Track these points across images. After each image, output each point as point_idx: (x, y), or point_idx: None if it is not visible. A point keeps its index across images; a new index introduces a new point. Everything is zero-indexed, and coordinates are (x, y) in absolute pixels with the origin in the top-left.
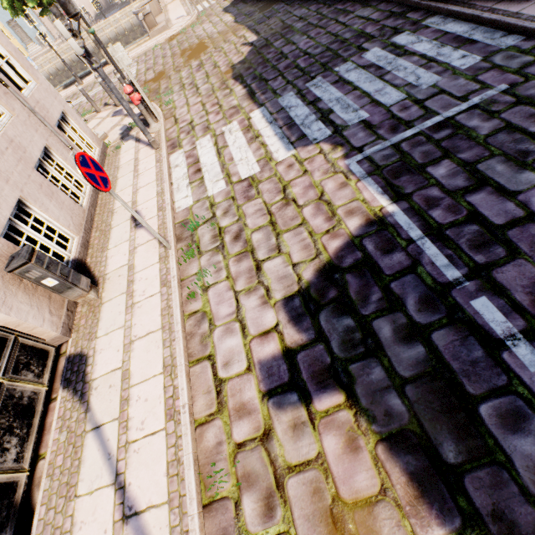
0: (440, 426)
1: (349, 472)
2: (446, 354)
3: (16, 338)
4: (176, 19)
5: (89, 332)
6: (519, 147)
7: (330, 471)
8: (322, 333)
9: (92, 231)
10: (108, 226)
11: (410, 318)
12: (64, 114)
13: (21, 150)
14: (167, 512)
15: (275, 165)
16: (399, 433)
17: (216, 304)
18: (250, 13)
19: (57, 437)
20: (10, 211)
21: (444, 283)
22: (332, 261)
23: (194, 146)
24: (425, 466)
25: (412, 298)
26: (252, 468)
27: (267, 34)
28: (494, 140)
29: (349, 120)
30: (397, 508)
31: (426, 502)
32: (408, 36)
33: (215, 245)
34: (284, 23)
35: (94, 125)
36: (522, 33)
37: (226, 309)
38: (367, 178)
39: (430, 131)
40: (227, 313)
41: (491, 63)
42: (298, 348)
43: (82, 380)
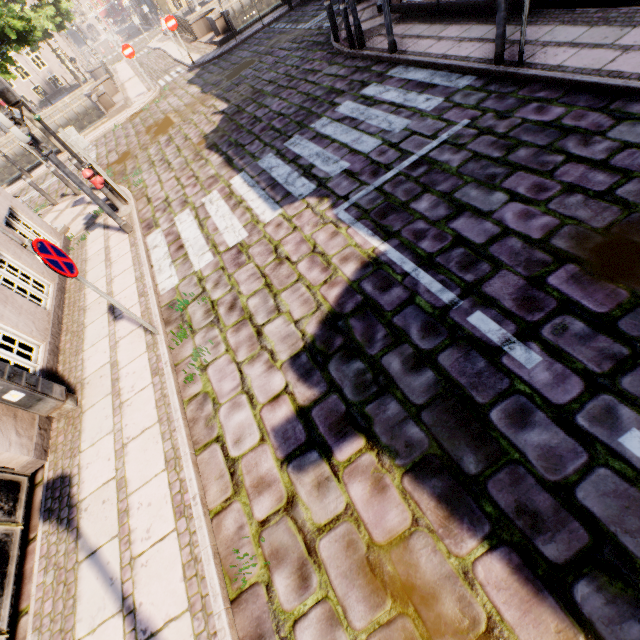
0: (459, 442)
1: (380, 514)
2: (453, 372)
3: None
4: (137, 97)
5: (71, 448)
6: (487, 172)
7: (361, 519)
8: (333, 383)
9: (61, 335)
10: (81, 326)
11: (416, 347)
12: (13, 209)
13: None
14: (189, 620)
15: (263, 227)
16: (421, 460)
17: (219, 381)
18: (217, 83)
19: (42, 581)
20: None
21: (441, 307)
22: (333, 309)
23: (173, 223)
24: (450, 485)
25: (415, 328)
26: (280, 542)
27: (237, 101)
28: (465, 170)
29: (331, 172)
30: (431, 534)
31: (457, 519)
32: (375, 87)
33: (209, 320)
34: (254, 88)
35: (50, 220)
36: (474, 74)
37: (229, 384)
38: (356, 223)
39: (408, 170)
40: (232, 388)
41: (452, 102)
42: (312, 404)
43: (67, 505)
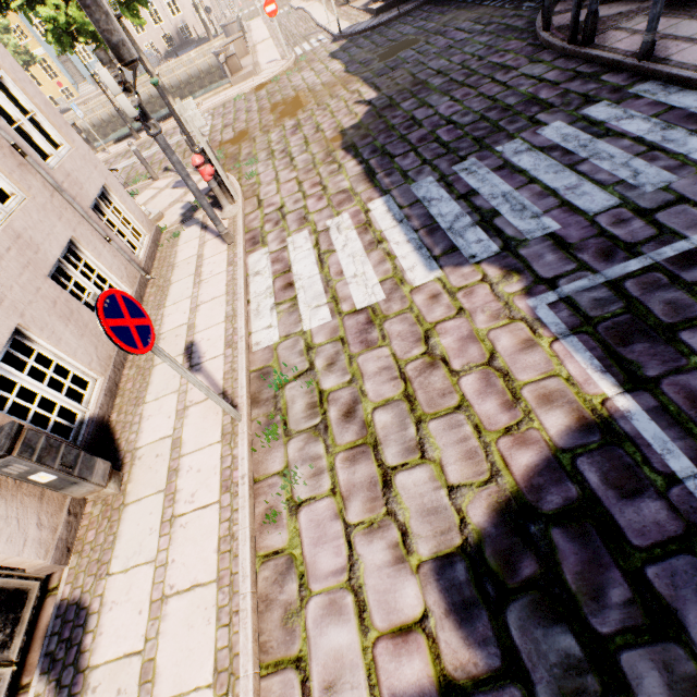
0: None
1: None
2: None
3: None
4: (267, 63)
5: (98, 559)
6: None
7: None
8: (515, 659)
9: (125, 365)
10: (149, 362)
11: None
12: (106, 188)
13: (31, 249)
14: None
15: (409, 291)
16: None
17: (313, 544)
18: (366, 61)
19: None
20: None
21: None
22: (521, 493)
23: (284, 245)
24: None
25: None
26: None
27: (390, 91)
28: None
29: (526, 231)
30: None
31: None
32: (608, 108)
33: (312, 422)
34: (415, 78)
35: (147, 198)
36: None
37: (329, 559)
38: (570, 337)
39: (673, 266)
40: (332, 569)
41: None
42: (470, 684)
43: (73, 664)
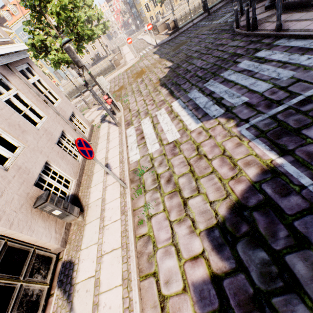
0: None
1: None
2: None
3: (34, 250)
4: (129, 60)
5: (77, 245)
6: None
7: None
8: (241, 263)
9: (83, 175)
10: (91, 173)
11: None
12: (73, 112)
13: (50, 134)
14: None
15: (189, 132)
16: None
17: (157, 230)
18: (167, 53)
19: None
20: (40, 169)
21: None
22: (239, 200)
23: (140, 124)
24: None
25: None
26: None
27: (177, 61)
28: None
29: (235, 103)
30: None
31: None
32: (265, 52)
33: (154, 186)
34: (187, 55)
35: (87, 115)
36: None
37: (164, 235)
38: (255, 139)
39: (297, 106)
40: (165, 238)
41: None
42: (223, 274)
43: (69, 283)
